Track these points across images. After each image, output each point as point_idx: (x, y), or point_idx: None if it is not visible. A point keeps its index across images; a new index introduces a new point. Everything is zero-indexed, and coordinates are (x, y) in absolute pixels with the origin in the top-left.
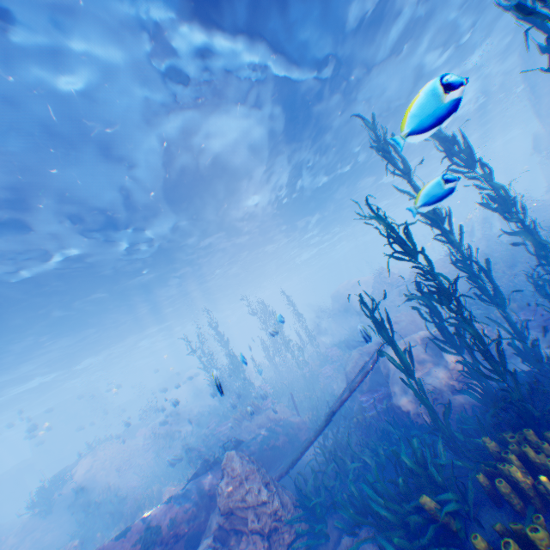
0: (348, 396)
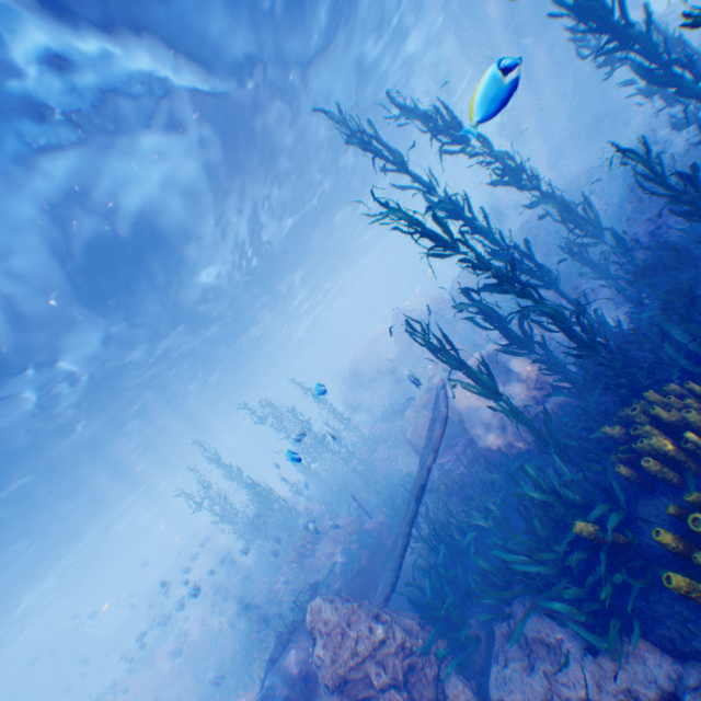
0: (432, 458)
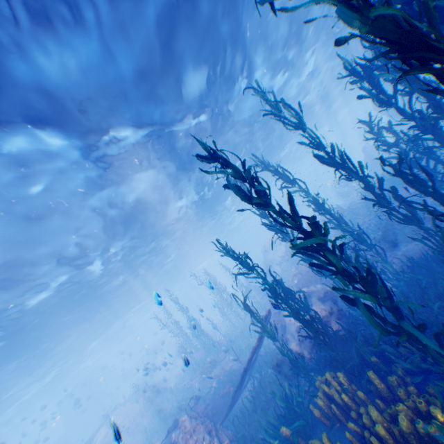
0: (251, 355)
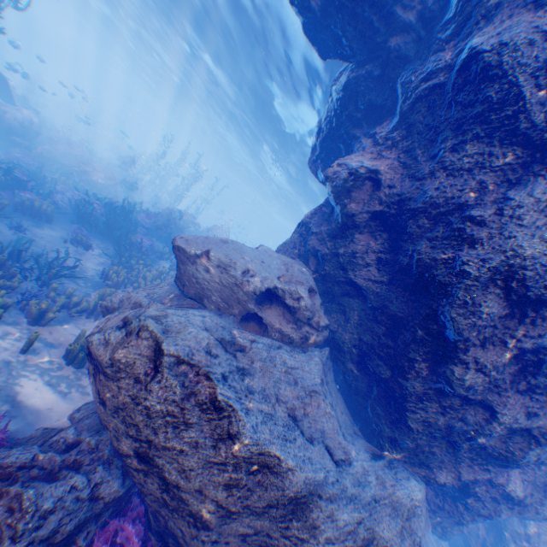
0: None
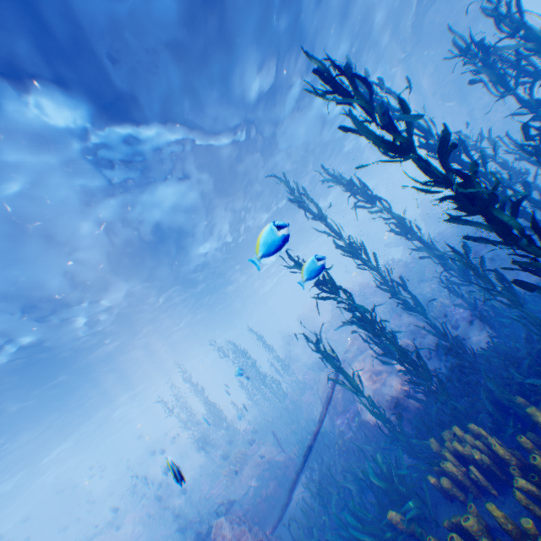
0: (318, 427)
